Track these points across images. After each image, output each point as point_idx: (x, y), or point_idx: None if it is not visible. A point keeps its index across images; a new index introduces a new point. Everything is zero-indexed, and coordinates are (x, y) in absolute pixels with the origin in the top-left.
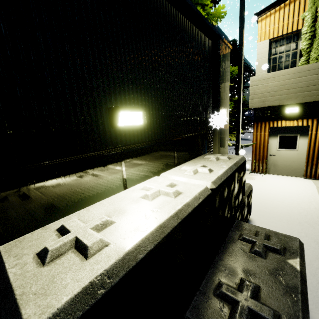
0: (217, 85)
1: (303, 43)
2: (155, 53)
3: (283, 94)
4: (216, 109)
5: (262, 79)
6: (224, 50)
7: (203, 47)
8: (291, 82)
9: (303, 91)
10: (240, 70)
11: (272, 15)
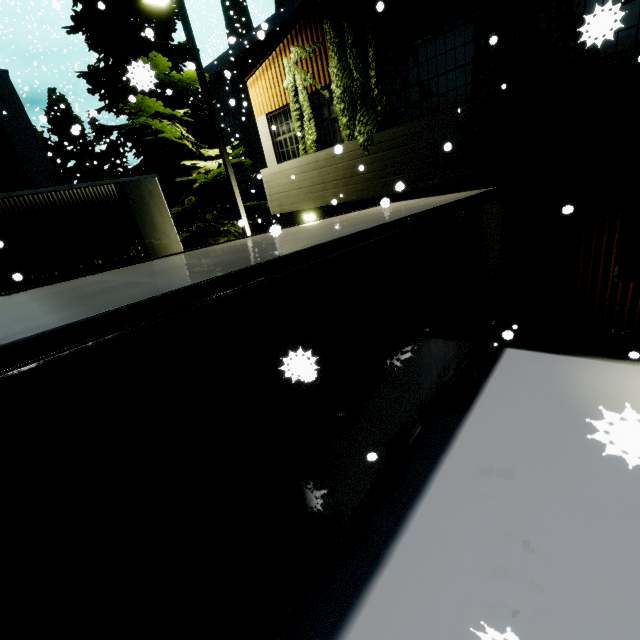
0: (138, 231)
1: (295, 125)
2: (4, 250)
3: (296, 196)
4: (148, 256)
5: (272, 175)
6: (138, 187)
7: (94, 201)
8: (298, 180)
9: (311, 193)
10: (227, 171)
11: (258, 79)
